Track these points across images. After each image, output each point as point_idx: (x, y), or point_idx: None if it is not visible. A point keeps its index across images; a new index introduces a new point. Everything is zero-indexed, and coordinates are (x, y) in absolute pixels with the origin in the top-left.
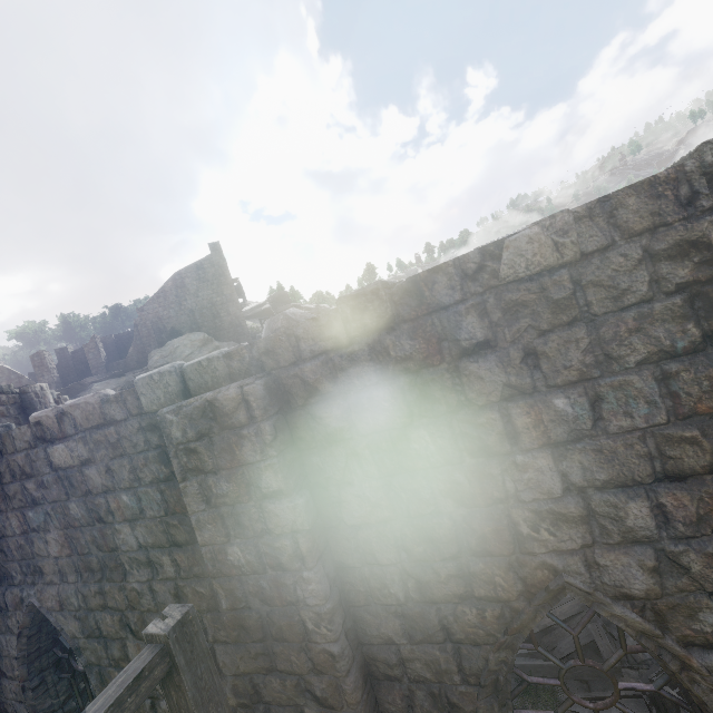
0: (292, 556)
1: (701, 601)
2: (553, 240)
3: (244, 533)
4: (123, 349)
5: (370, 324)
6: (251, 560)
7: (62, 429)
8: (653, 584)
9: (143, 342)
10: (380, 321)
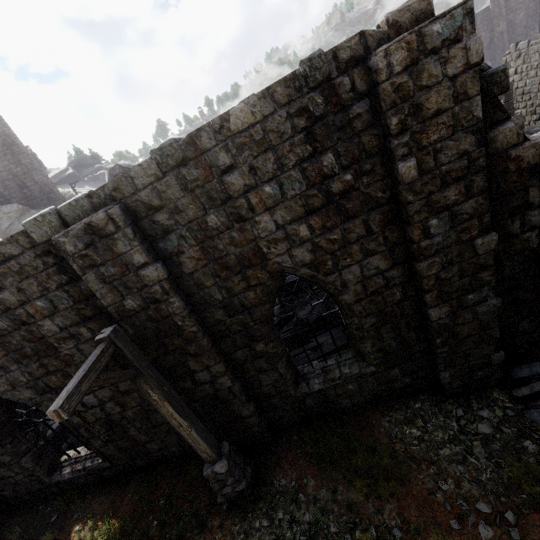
0: (162, 294)
1: (327, 257)
2: (250, 110)
3: (132, 291)
4: None
5: (172, 164)
6: (140, 304)
7: None
8: (312, 256)
9: None
10: (177, 161)
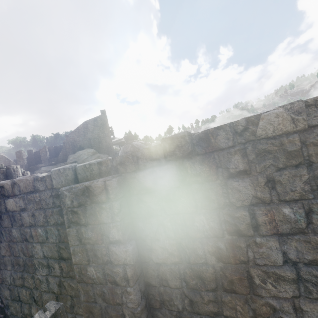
0: (122, 278)
1: None
2: (291, 116)
3: (97, 260)
4: (57, 153)
5: (178, 154)
6: (99, 276)
7: (13, 191)
8: None
9: (66, 151)
10: (184, 153)
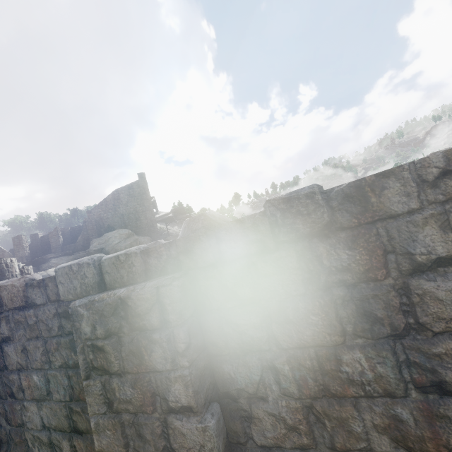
0: None
1: None
2: None
3: (144, 447)
4: (74, 237)
5: (302, 230)
6: None
7: None
8: None
9: (88, 233)
10: (314, 227)
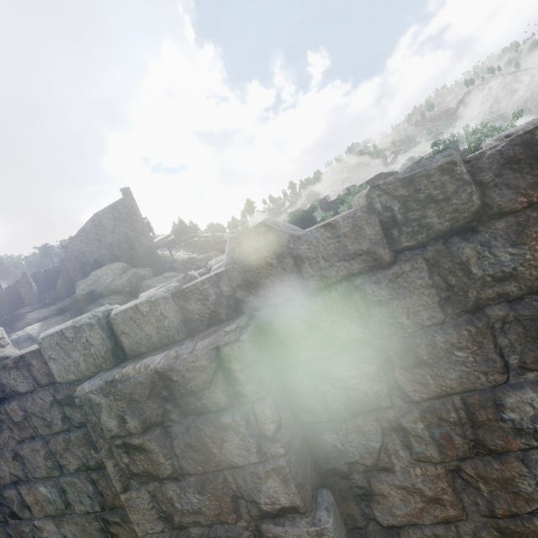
0: None
1: None
2: None
3: None
4: (52, 281)
5: (438, 225)
6: None
7: None
8: None
9: (69, 274)
10: (458, 218)
